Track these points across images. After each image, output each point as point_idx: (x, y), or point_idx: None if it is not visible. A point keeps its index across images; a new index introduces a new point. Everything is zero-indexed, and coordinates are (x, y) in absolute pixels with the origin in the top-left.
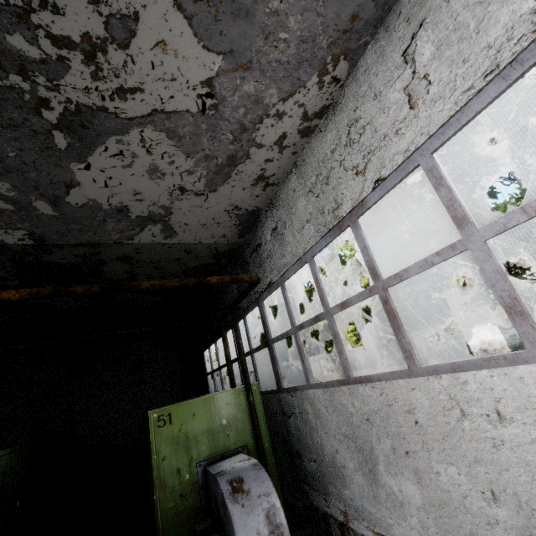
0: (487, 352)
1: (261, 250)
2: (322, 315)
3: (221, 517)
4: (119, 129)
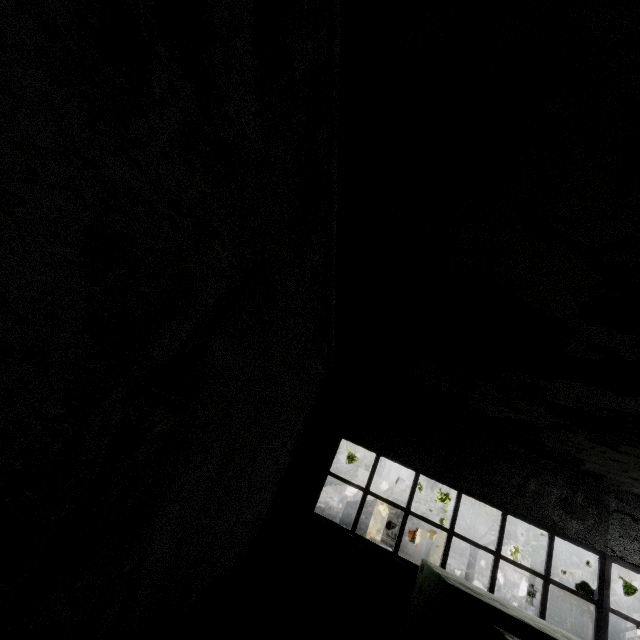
0: (323, 512)
1: None
2: None
3: None
4: None
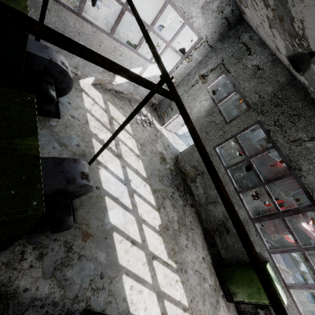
0: None
1: None
2: None
3: (53, 74)
4: None
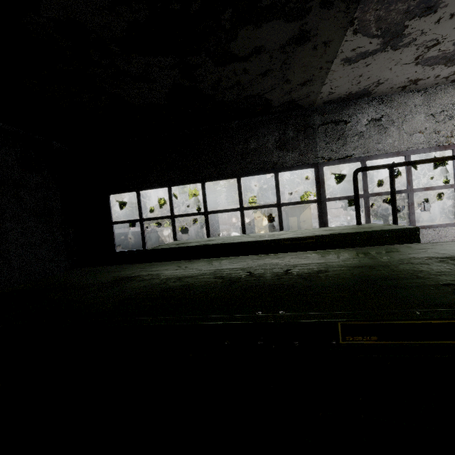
0: None
1: (347, 127)
2: (405, 191)
3: None
4: None
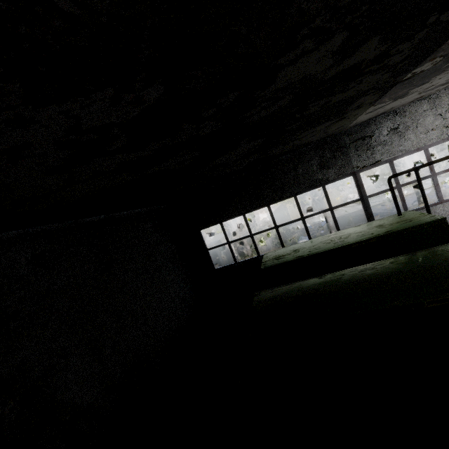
0: (266, 227)
1: (372, 140)
2: (429, 176)
3: None
4: None
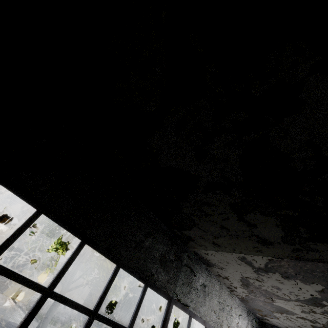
0: None
1: (194, 279)
2: None
3: None
4: (300, 300)
